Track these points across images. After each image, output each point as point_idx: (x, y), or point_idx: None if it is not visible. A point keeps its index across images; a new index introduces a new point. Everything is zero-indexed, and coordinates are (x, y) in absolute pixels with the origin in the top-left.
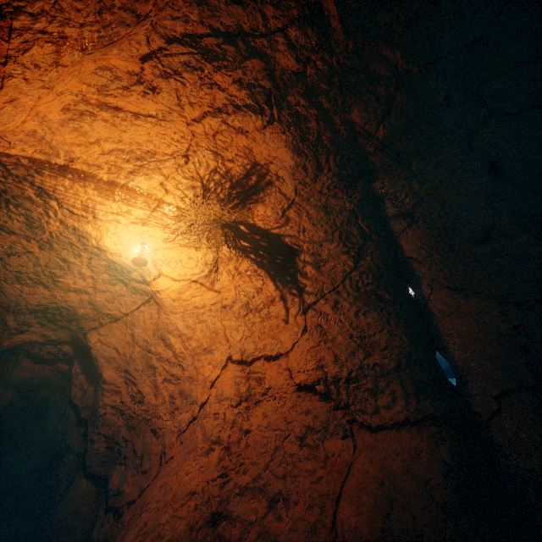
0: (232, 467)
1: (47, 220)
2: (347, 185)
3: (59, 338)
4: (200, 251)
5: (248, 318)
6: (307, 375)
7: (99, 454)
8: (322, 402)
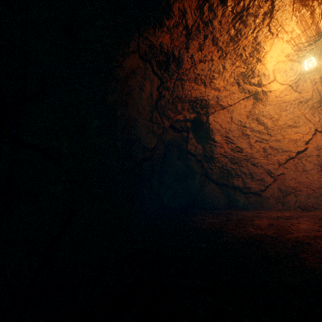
0: None
1: (247, 35)
2: None
3: (189, 118)
4: (299, 65)
5: (320, 109)
6: None
7: (216, 174)
8: None
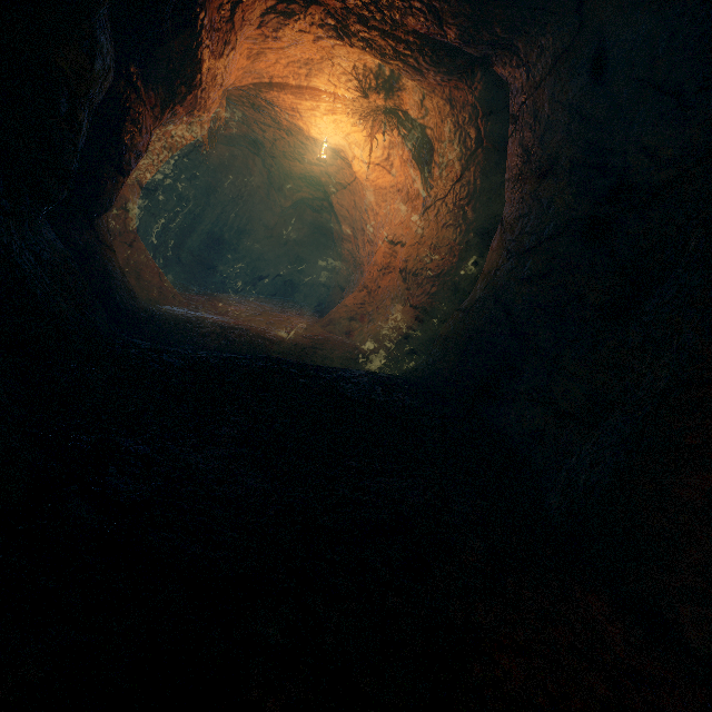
0: (368, 302)
1: (279, 119)
2: (463, 75)
3: (319, 197)
4: (379, 135)
5: (407, 206)
6: (402, 264)
7: (343, 276)
8: (403, 283)
